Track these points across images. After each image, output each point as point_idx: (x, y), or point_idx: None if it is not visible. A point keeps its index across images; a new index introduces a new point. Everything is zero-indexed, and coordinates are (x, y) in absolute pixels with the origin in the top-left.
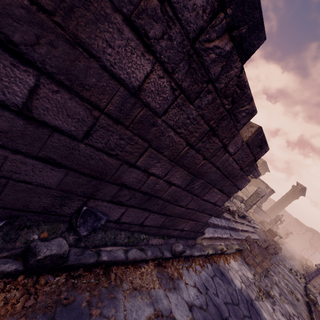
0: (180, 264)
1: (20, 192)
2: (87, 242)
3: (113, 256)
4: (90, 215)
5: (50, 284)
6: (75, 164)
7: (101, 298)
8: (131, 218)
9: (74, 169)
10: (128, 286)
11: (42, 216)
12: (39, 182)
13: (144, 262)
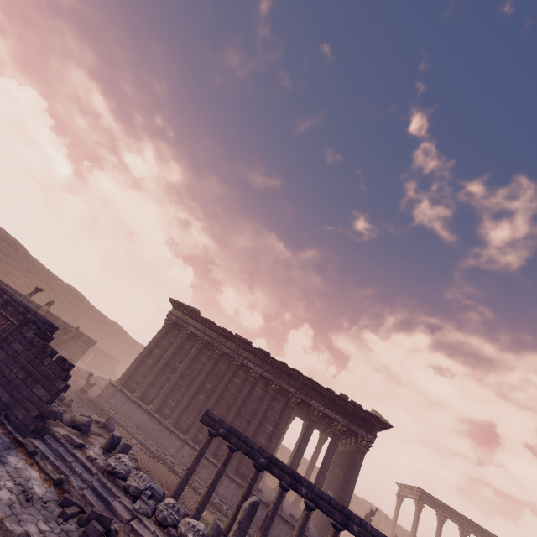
0: None
1: None
2: None
3: None
4: None
5: None
6: None
7: None
8: None
9: None
10: None
11: None
12: None
13: None
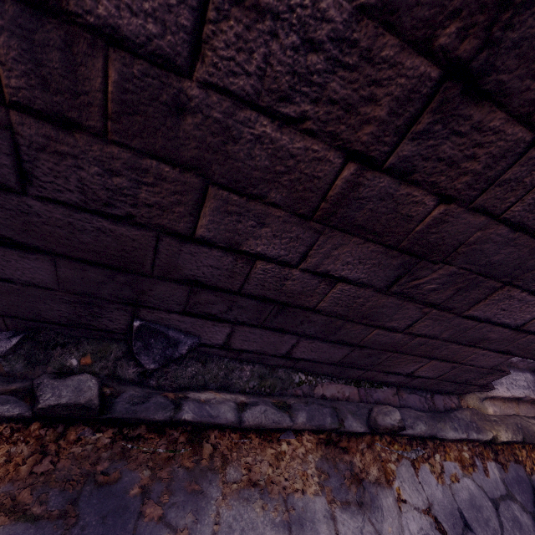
0: (395, 450)
1: (10, 295)
2: (164, 380)
3: (209, 414)
4: (154, 336)
5: (85, 443)
6: (55, 245)
7: (173, 486)
8: (255, 344)
9: (62, 254)
10: (239, 474)
11: (78, 331)
12: (22, 280)
13: (292, 431)
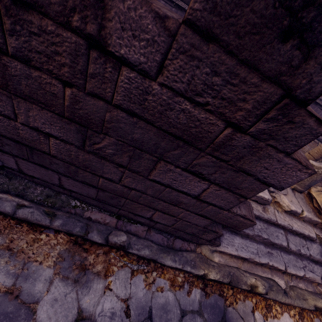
0: (124, 260)
1: None
2: None
3: None
4: None
5: None
6: None
7: None
8: (36, 173)
9: None
10: (4, 242)
11: None
12: None
13: (54, 230)
